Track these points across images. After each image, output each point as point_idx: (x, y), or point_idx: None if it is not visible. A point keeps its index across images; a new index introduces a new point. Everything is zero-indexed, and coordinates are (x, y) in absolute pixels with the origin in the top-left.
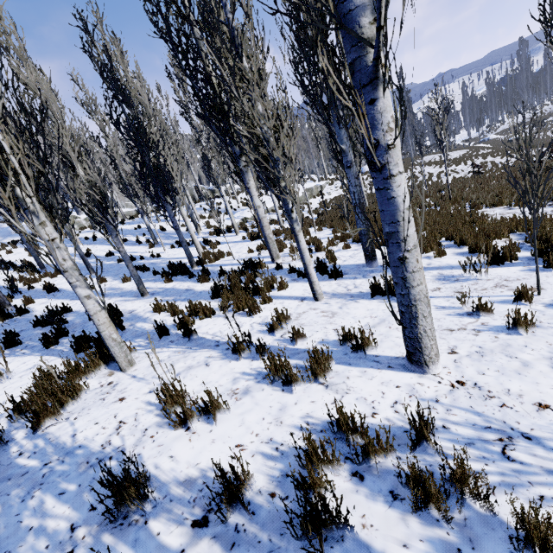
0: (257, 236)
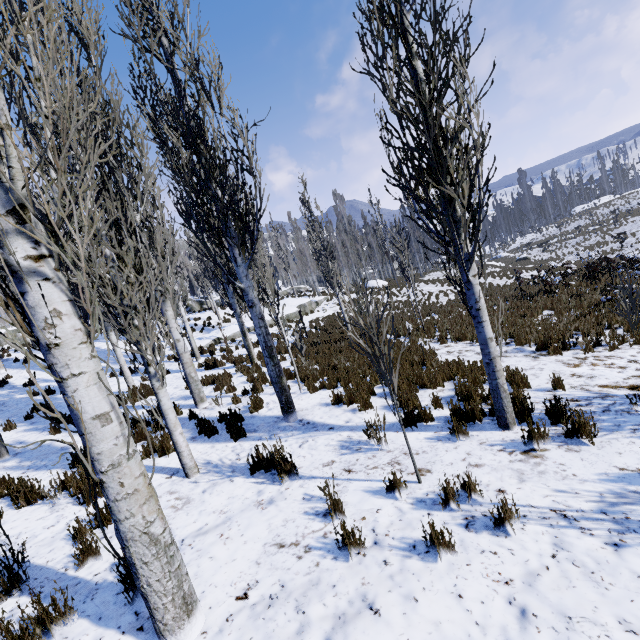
0: (214, 364)
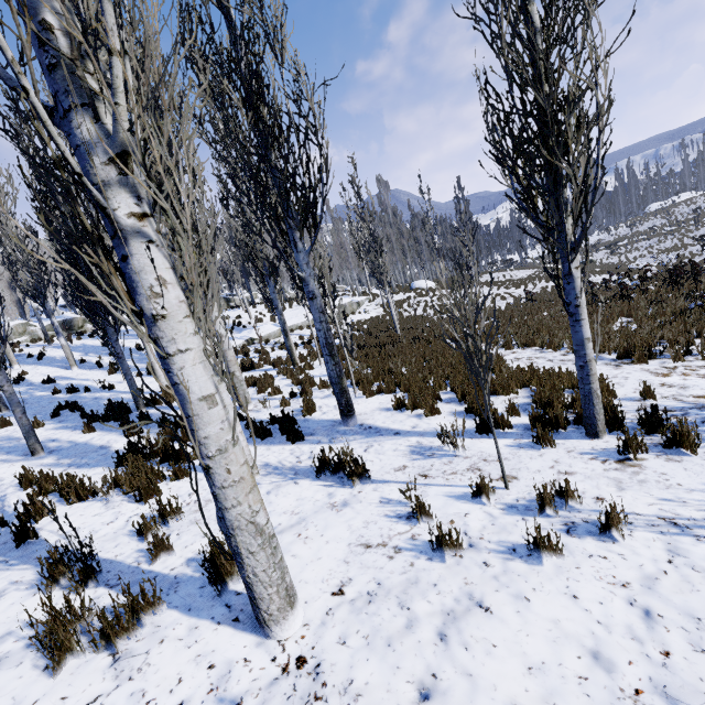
0: (251, 366)
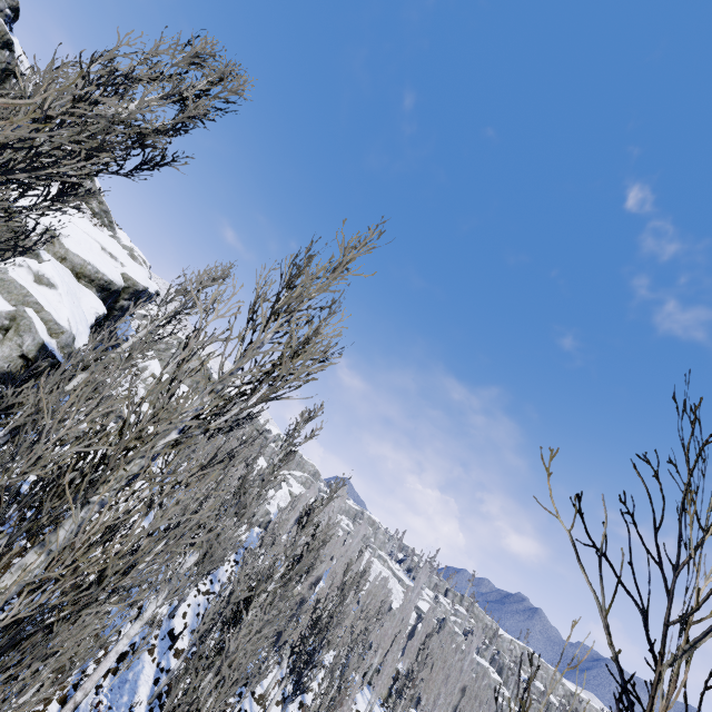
0: None
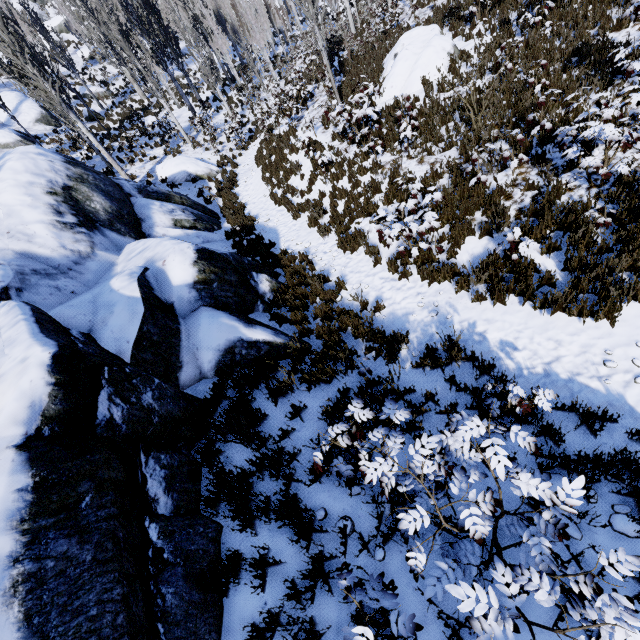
0: None
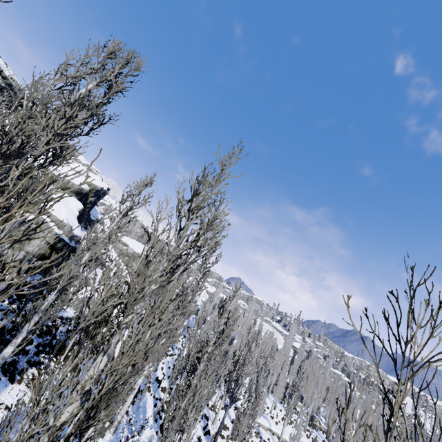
0: None
